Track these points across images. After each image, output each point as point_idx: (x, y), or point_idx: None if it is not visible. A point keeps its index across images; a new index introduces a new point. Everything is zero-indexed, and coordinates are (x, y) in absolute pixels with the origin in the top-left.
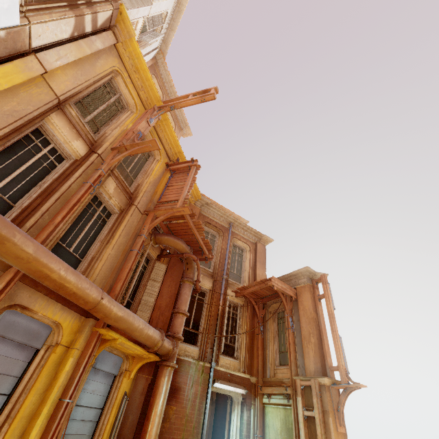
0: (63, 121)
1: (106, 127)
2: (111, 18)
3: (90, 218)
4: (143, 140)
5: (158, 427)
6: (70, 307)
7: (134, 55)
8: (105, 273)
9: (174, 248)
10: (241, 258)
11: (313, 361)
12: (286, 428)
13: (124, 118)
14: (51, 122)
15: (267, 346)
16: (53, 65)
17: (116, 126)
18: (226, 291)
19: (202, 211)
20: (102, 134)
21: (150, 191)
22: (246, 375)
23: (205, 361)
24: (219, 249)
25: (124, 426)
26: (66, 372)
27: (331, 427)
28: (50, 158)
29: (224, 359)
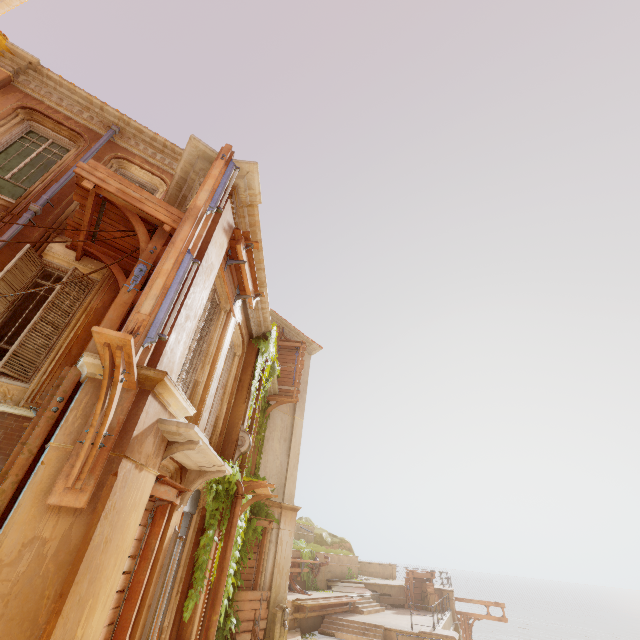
0: None
1: None
2: None
3: None
4: None
5: None
6: None
7: None
8: None
9: None
10: None
11: None
12: None
13: None
14: None
15: None
16: None
17: None
18: (45, 243)
19: (20, 85)
20: None
21: None
22: (20, 410)
23: None
24: (59, 167)
25: None
26: None
27: (28, 493)
28: None
29: None
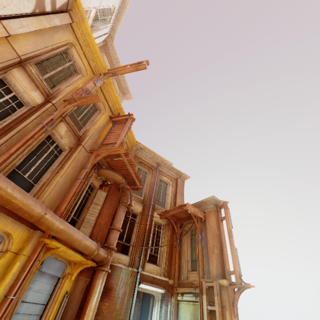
0: (23, 76)
1: (61, 84)
2: (68, 3)
3: (44, 152)
4: (88, 95)
5: (92, 319)
6: (20, 221)
7: (86, 33)
8: (54, 195)
9: (112, 179)
10: (166, 189)
11: (215, 267)
12: (194, 319)
13: (76, 79)
14: (13, 75)
15: (182, 256)
16: (16, 31)
17: (69, 84)
18: (153, 214)
19: (137, 154)
20: (57, 89)
21: (95, 135)
22: (165, 278)
23: (133, 267)
24: (148, 182)
25: (64, 319)
26: (13, 274)
27: (228, 318)
28: (11, 103)
29: (149, 265)
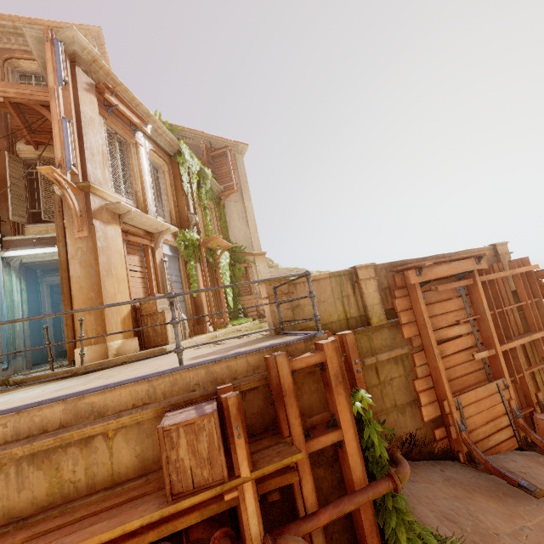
0: None
1: None
2: None
3: None
4: None
5: None
6: None
7: None
8: None
9: None
10: None
11: None
12: None
13: None
14: None
15: None
16: None
17: None
18: (14, 147)
19: None
20: None
21: None
22: None
23: None
24: None
25: None
26: None
27: (68, 237)
28: None
29: (35, 227)
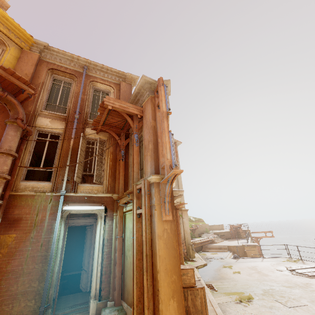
0: None
1: None
2: None
3: None
4: None
5: None
6: None
7: None
8: None
9: None
10: None
11: (149, 166)
12: None
13: None
14: None
15: (129, 168)
16: None
17: None
18: (84, 130)
19: (43, 58)
20: None
21: None
22: (107, 194)
23: (56, 192)
24: (73, 94)
25: None
26: None
27: (156, 218)
28: None
29: (85, 186)
